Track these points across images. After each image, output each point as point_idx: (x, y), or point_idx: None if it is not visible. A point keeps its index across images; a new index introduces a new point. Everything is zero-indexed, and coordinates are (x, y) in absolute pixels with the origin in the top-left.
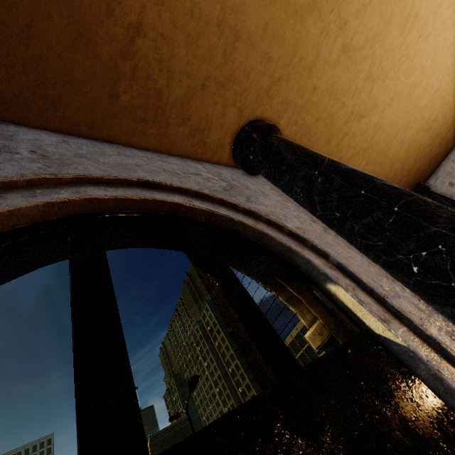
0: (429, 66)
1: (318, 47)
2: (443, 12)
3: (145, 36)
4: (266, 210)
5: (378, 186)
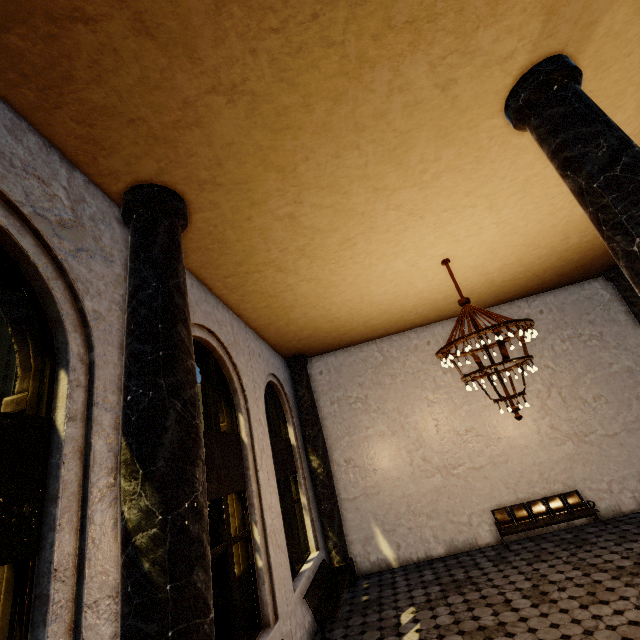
0: (350, 281)
1: (270, 197)
2: (373, 258)
3: (93, 32)
4: (85, 275)
5: (174, 331)
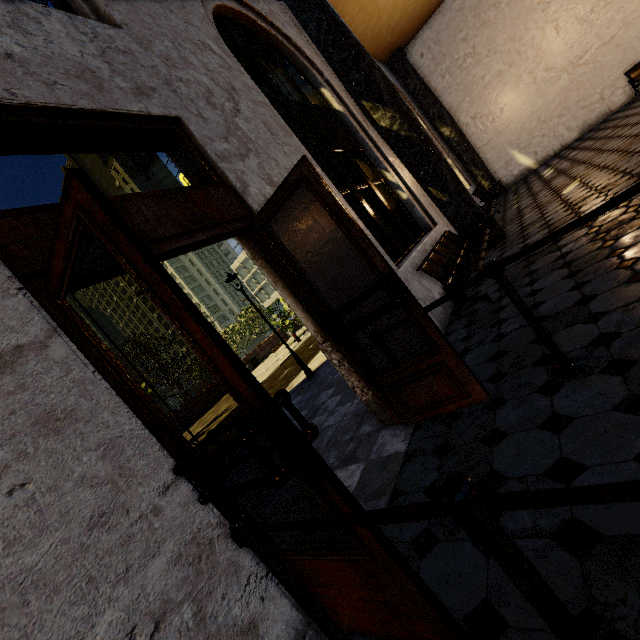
0: None
1: None
2: None
3: None
4: (294, 38)
5: (350, 38)
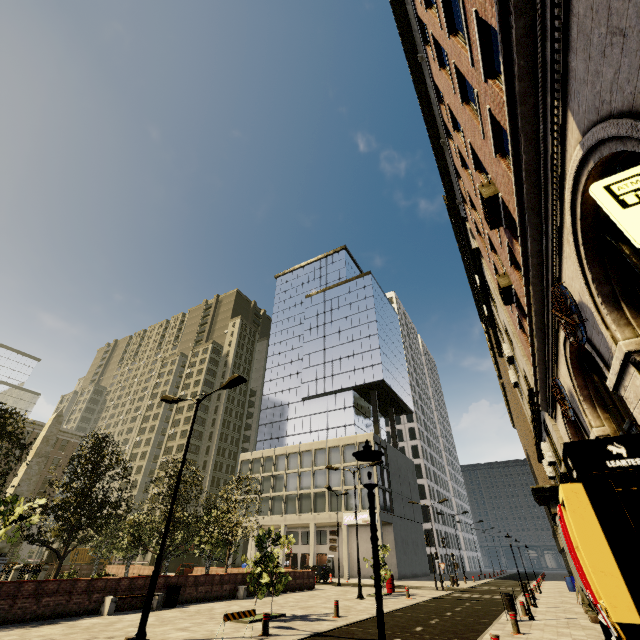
0: None
1: None
2: None
3: None
4: None
5: None
